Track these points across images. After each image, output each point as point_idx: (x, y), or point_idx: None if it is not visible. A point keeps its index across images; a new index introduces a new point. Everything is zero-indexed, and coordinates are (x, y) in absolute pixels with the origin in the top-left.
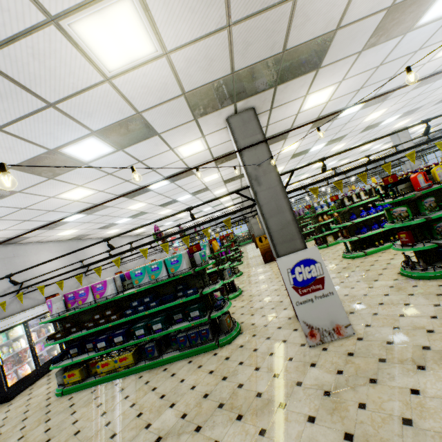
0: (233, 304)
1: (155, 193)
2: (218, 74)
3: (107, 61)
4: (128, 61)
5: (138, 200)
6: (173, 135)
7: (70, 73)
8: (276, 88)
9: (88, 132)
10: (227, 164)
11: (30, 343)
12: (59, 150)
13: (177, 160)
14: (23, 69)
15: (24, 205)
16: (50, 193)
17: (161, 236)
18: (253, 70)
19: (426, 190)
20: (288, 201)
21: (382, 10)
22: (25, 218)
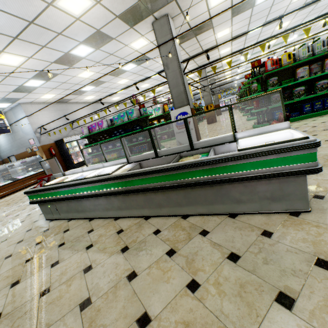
0: (171, 142)
1: (131, 72)
2: (131, 3)
3: (74, 12)
4: (83, 10)
5: (122, 78)
6: (122, 38)
7: (62, 20)
8: (176, 0)
9: (78, 43)
10: None
11: (80, 149)
12: (69, 53)
13: (133, 51)
14: (46, 23)
15: (64, 81)
16: (73, 74)
17: (137, 101)
18: None
19: (268, 72)
20: (183, 79)
21: None
22: (66, 88)
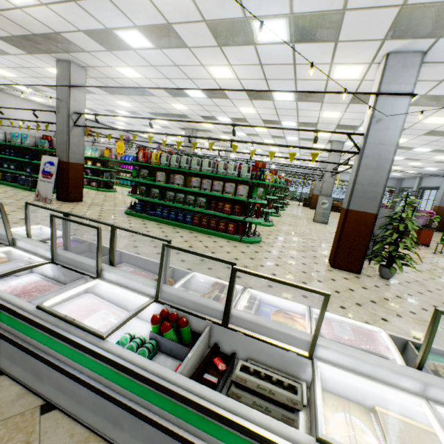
0: (90, 191)
1: None
2: (5, 34)
3: None
4: None
5: None
6: (26, 58)
7: None
8: (69, 54)
9: None
10: (123, 97)
11: None
12: None
13: None
14: None
15: None
16: None
17: None
18: (28, 38)
19: (136, 162)
20: (69, 130)
21: (78, 31)
22: None
